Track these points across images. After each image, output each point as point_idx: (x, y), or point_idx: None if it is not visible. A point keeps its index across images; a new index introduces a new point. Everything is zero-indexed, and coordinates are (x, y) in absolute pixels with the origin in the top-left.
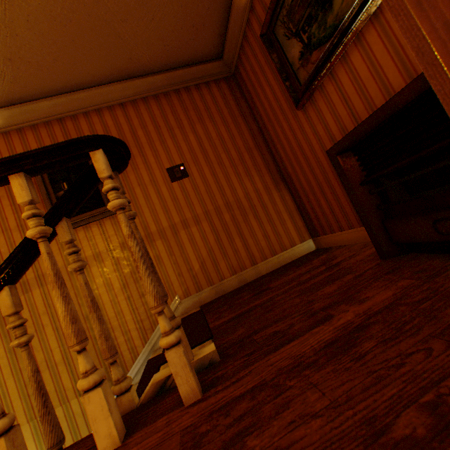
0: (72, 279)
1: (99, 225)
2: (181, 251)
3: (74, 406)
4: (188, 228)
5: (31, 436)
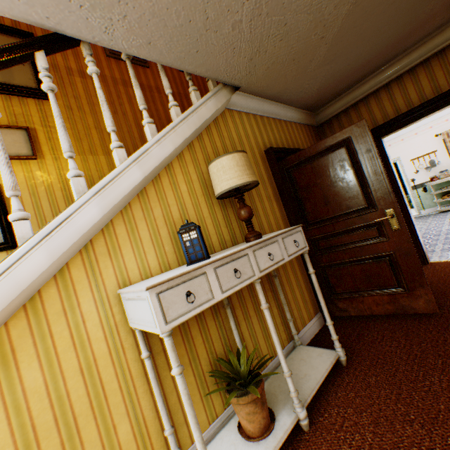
0: (116, 88)
1: (135, 68)
2: (184, 109)
3: (113, 160)
4: (188, 100)
5: (81, 165)
